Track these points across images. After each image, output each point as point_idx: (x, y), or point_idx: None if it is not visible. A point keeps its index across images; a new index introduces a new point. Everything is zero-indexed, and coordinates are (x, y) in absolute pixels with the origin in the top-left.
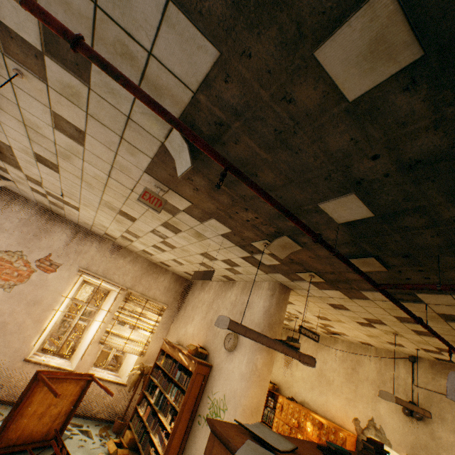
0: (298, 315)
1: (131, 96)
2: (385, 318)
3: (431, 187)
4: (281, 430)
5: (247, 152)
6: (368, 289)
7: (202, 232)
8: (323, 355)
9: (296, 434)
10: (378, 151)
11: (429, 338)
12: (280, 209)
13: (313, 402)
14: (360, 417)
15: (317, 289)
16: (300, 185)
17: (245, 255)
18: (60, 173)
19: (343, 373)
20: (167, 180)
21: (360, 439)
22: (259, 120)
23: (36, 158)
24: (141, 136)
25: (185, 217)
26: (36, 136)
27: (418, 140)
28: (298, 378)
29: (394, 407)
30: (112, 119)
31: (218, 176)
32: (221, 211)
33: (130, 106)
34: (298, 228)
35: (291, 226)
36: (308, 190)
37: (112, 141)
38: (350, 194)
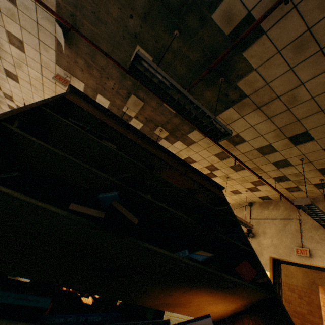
0: None
1: (34, 8)
2: (213, 161)
3: (158, 29)
4: None
5: (89, 31)
6: (189, 131)
7: None
8: None
9: None
10: (130, 12)
11: (242, 173)
12: (102, 52)
13: None
14: None
15: (171, 145)
16: (118, 48)
17: None
18: (20, 82)
19: None
20: (68, 68)
21: None
22: (84, 8)
23: (6, 74)
24: (46, 35)
25: None
26: (3, 54)
27: (137, 1)
28: None
29: None
30: (32, 27)
31: (86, 55)
32: (99, 85)
33: (36, 15)
34: (134, 85)
35: (131, 84)
36: (123, 51)
37: (36, 44)
38: (137, 46)
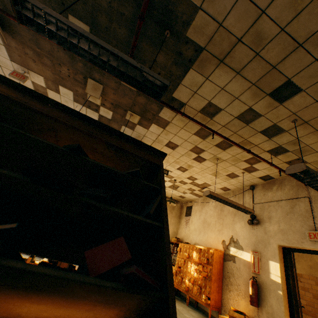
0: (173, 176)
1: None
2: (196, 141)
3: None
4: (180, 264)
5: None
6: (159, 110)
7: (68, 105)
8: (205, 209)
9: (187, 263)
10: None
11: (231, 151)
12: None
13: (200, 241)
14: (225, 239)
15: (147, 131)
16: None
17: (97, 116)
18: None
19: (216, 215)
20: (22, 62)
21: (225, 253)
22: None
23: None
24: None
25: (52, 94)
26: None
27: None
28: (192, 230)
29: (244, 223)
30: None
31: (30, 42)
32: (56, 75)
33: None
34: (86, 66)
35: (83, 66)
36: None
37: None
38: (68, 15)
